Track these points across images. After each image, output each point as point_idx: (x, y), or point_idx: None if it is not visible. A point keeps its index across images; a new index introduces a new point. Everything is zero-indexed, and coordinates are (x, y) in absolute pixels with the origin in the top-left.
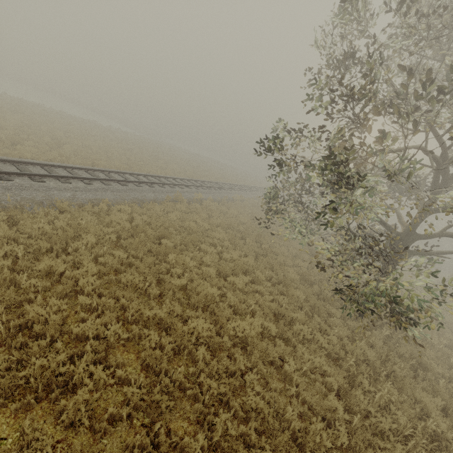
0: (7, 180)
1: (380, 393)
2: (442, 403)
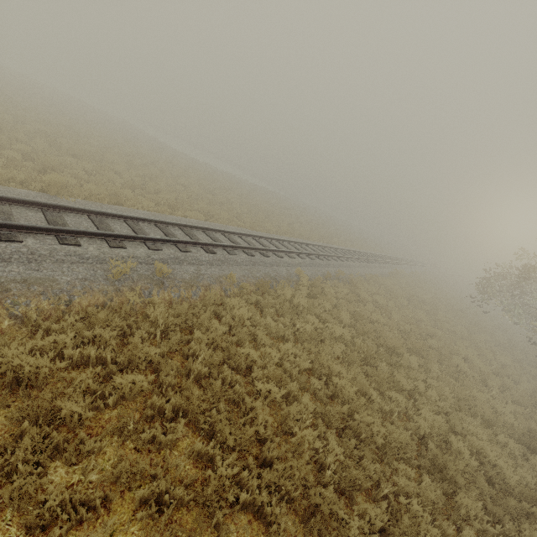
0: (343, 261)
1: None
2: None
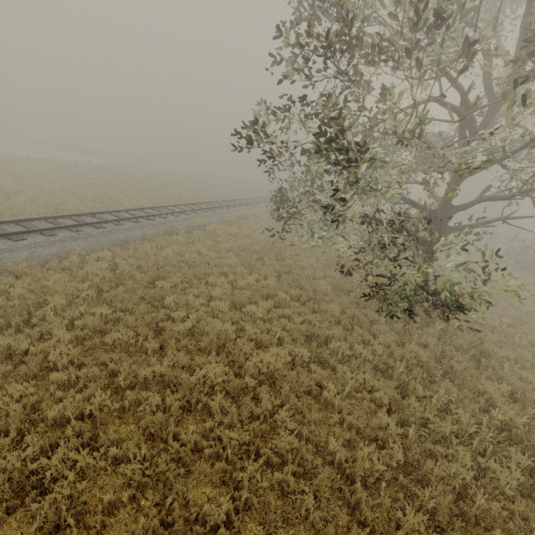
0: None
1: (436, 396)
2: (508, 389)
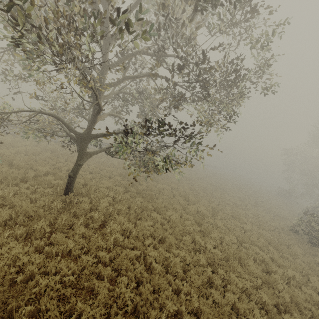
0: None
1: None
2: None
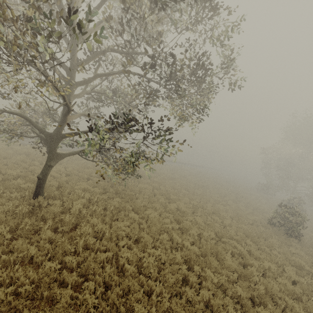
0: None
1: None
2: None
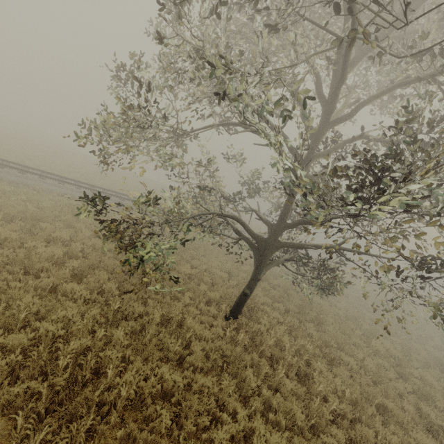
0: (22, 173)
1: (86, 319)
2: (180, 386)
